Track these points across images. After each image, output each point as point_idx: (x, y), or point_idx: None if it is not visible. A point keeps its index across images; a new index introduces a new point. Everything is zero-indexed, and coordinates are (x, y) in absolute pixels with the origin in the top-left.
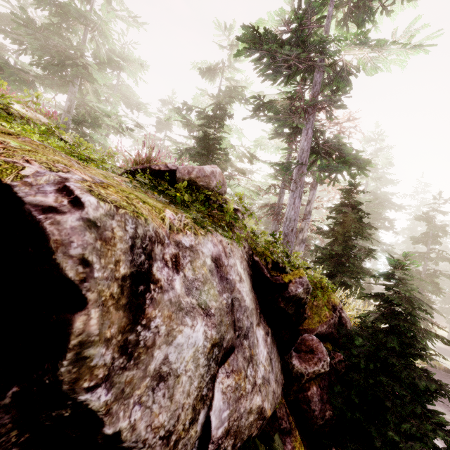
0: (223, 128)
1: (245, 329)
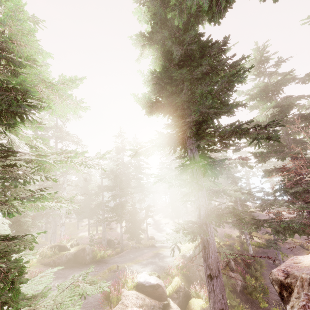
0: None
1: None
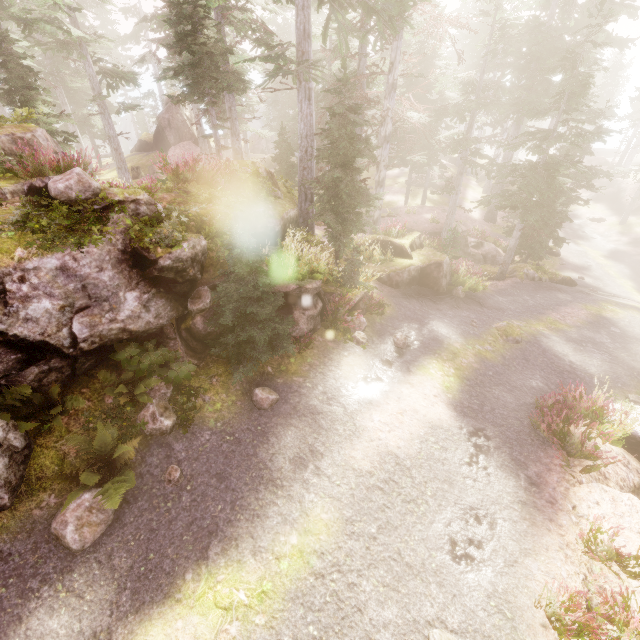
0: None
1: (104, 296)
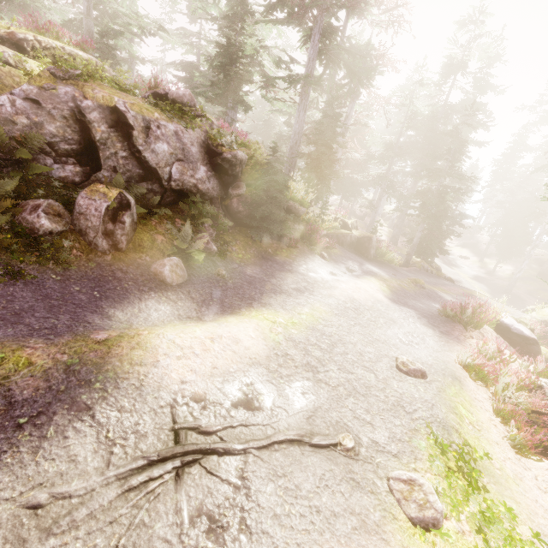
0: (246, 29)
1: (191, 160)
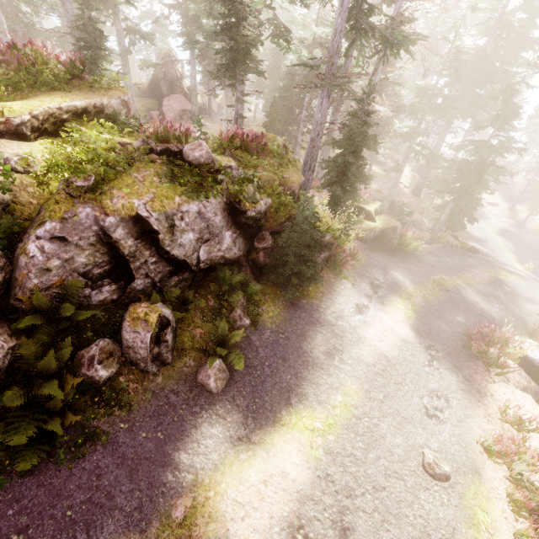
0: None
1: (216, 233)
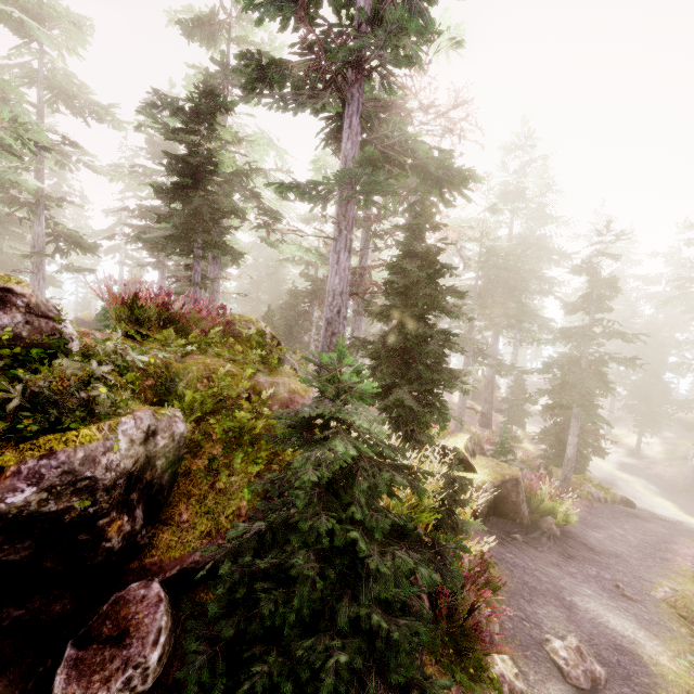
0: (219, 132)
1: None
